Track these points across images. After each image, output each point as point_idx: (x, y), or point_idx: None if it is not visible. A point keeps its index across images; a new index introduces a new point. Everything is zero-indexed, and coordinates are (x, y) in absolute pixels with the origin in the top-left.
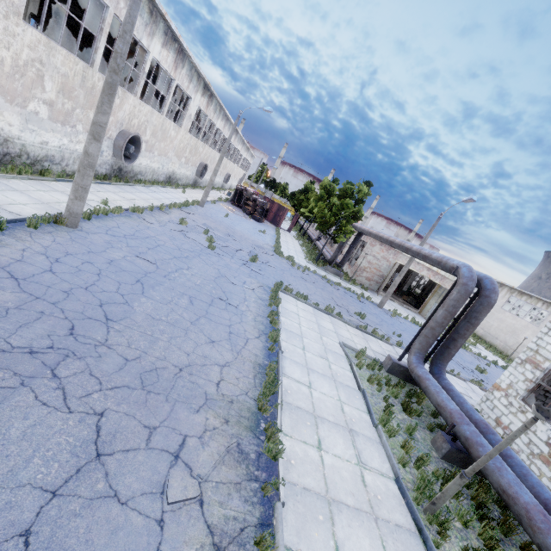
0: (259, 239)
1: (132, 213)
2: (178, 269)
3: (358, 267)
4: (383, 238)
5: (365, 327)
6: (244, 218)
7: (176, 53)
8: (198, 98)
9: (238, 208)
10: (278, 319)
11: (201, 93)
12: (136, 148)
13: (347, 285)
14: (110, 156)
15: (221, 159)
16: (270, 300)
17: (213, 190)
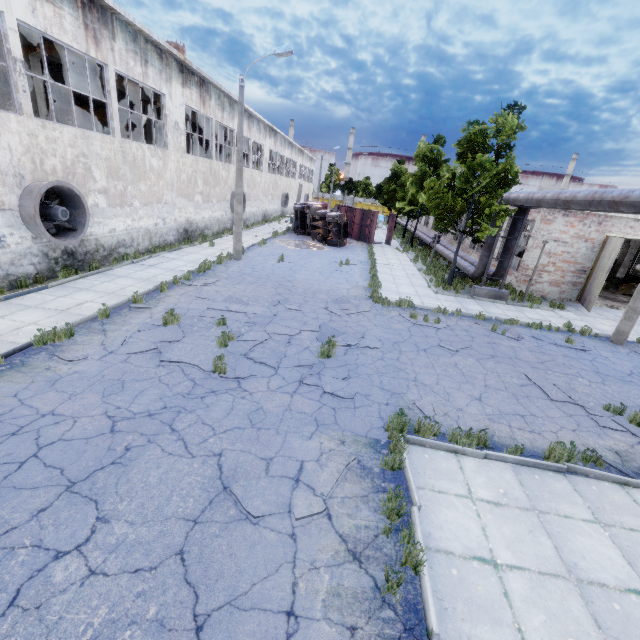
0: (340, 282)
1: (40, 348)
2: (30, 579)
3: (534, 271)
4: (628, 201)
5: None
6: (313, 250)
7: (78, 9)
8: (178, 92)
9: (304, 237)
10: None
11: (180, 81)
12: (78, 208)
13: (525, 313)
14: (29, 239)
15: (239, 173)
16: (386, 570)
17: (269, 223)
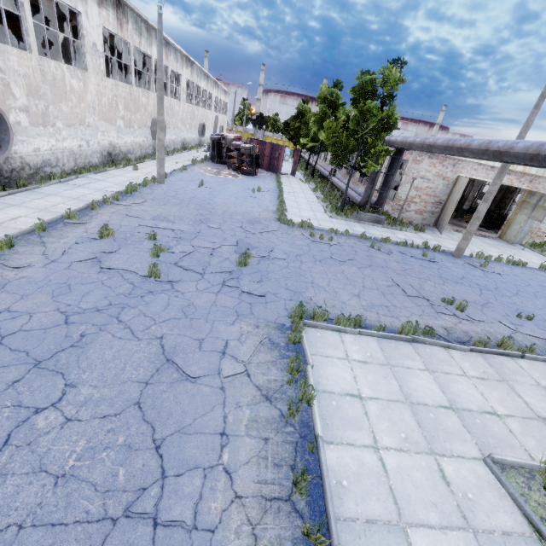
0: (253, 206)
1: None
2: (18, 427)
3: (404, 201)
4: (470, 148)
5: (485, 341)
6: (229, 177)
7: None
8: (94, 11)
9: (221, 166)
10: (322, 486)
11: (96, 0)
12: (0, 125)
13: (396, 234)
14: None
15: (161, 101)
16: (288, 403)
17: (188, 151)
